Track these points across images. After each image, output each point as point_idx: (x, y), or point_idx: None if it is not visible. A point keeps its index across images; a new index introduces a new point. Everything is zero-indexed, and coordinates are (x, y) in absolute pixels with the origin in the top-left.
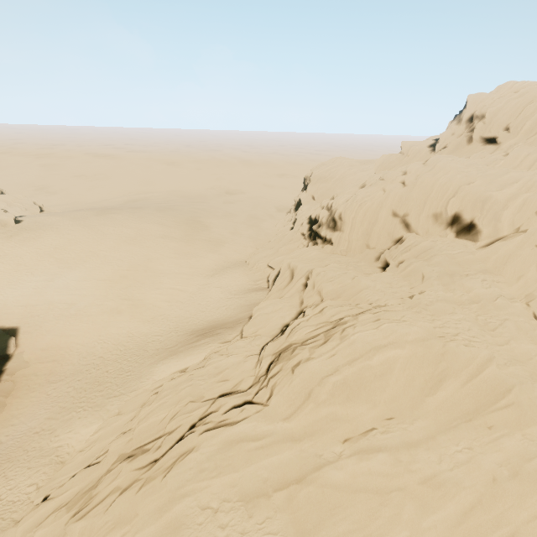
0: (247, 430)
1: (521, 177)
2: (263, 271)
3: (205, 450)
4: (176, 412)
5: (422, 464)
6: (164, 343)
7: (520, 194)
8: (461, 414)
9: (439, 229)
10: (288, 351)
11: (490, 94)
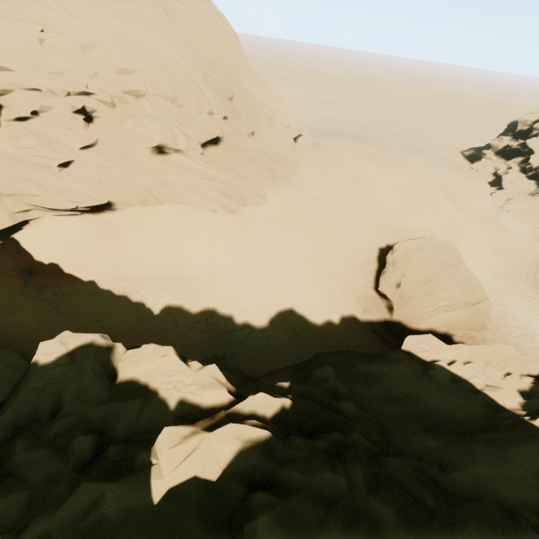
0: None
1: None
2: (535, 220)
3: None
4: None
5: None
6: (531, 278)
7: None
8: None
9: None
10: None
11: None
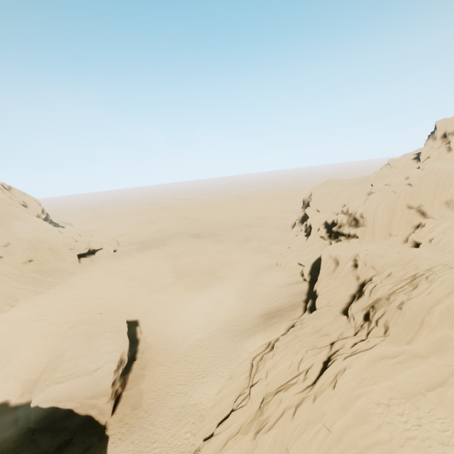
0: (382, 351)
1: None
2: (294, 269)
3: (357, 367)
4: (301, 358)
5: None
6: (241, 326)
7: None
8: None
9: (452, 212)
10: (381, 301)
11: (453, 118)
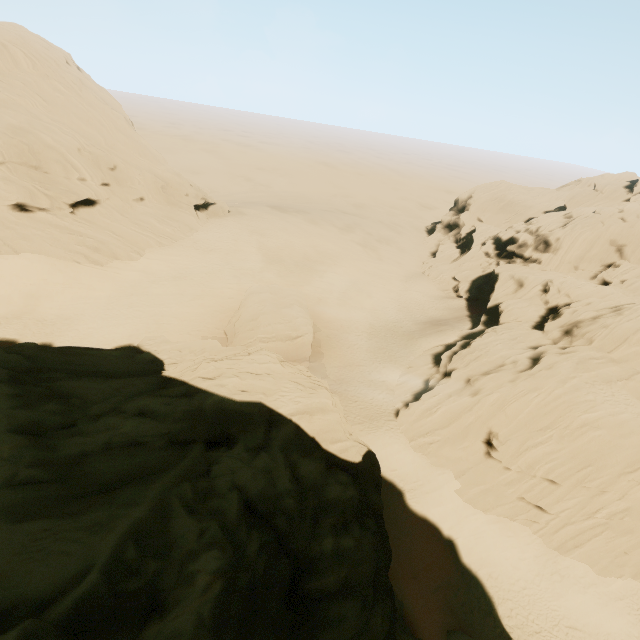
0: (591, 354)
1: None
2: (447, 283)
3: (572, 361)
4: (505, 355)
5: None
6: (405, 328)
7: None
8: None
9: None
10: (588, 322)
11: None
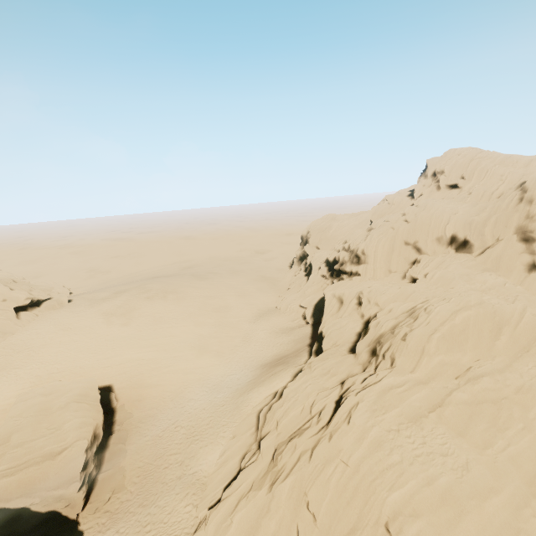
0: (390, 382)
1: (487, 205)
2: (296, 312)
3: (369, 399)
4: (312, 401)
5: (512, 380)
6: (241, 379)
7: (491, 216)
8: (520, 349)
9: (442, 248)
10: (387, 335)
11: (441, 157)
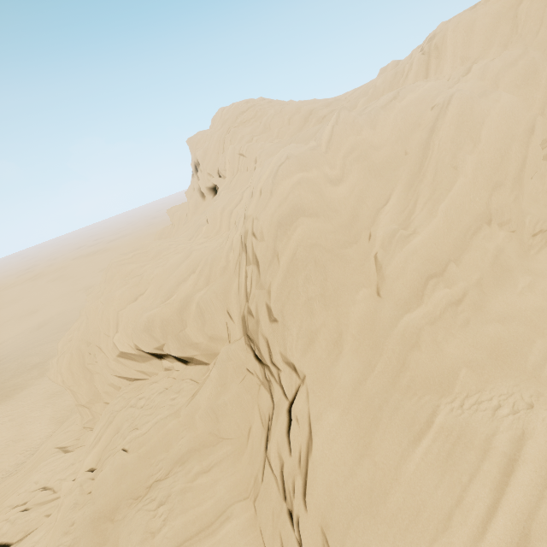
0: None
1: (200, 259)
2: None
3: None
4: None
5: None
6: None
7: (192, 295)
8: None
9: (155, 365)
10: None
11: (205, 131)
